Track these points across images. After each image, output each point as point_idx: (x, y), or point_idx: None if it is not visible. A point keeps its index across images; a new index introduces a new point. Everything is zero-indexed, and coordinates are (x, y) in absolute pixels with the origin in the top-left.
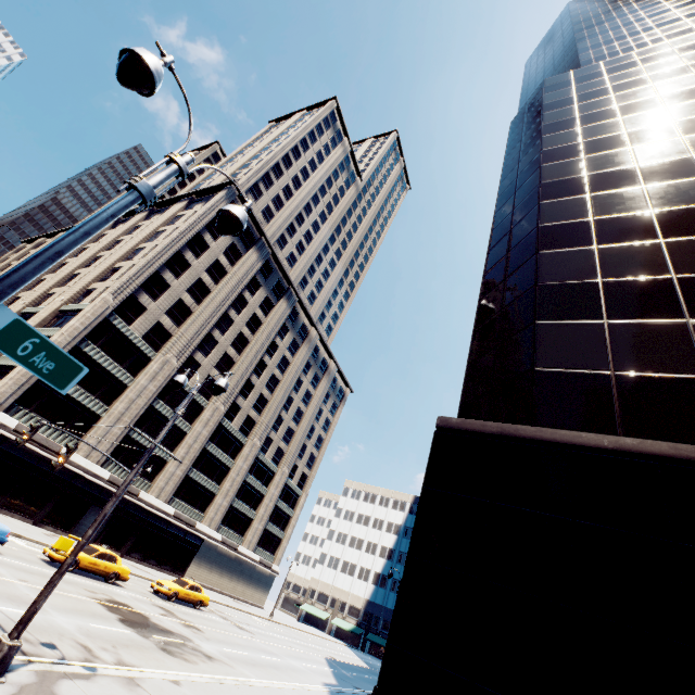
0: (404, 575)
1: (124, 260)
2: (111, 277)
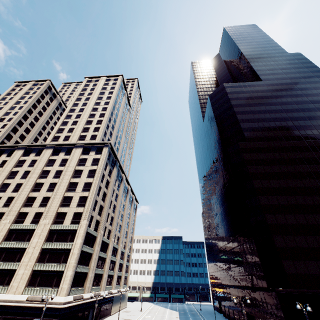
0: None
1: (67, 190)
2: (71, 204)
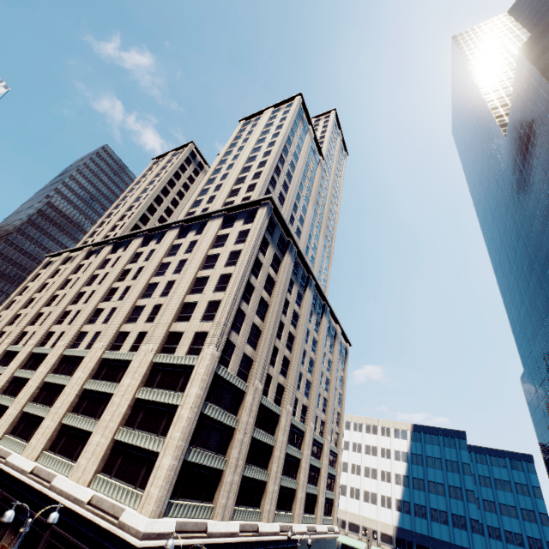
0: None
1: (190, 291)
2: (192, 317)
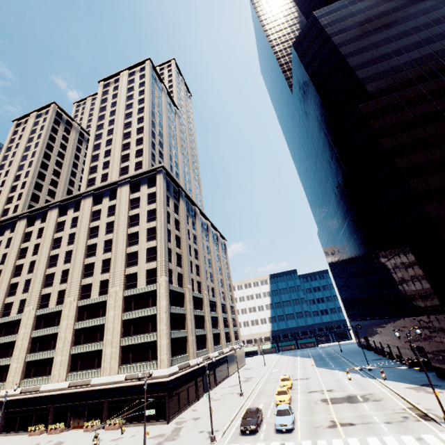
0: None
1: (128, 245)
2: (138, 261)
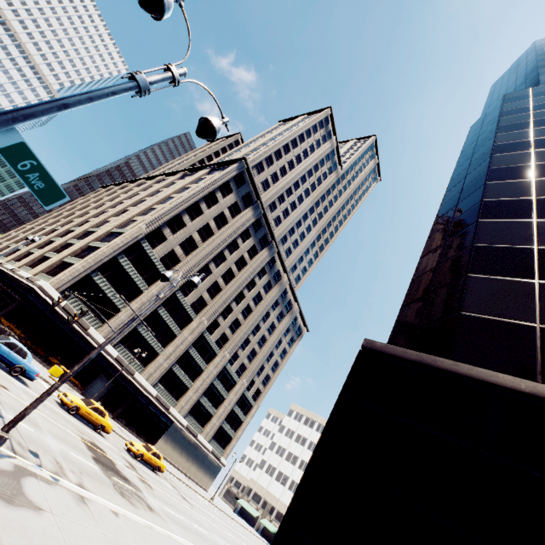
0: (309, 464)
1: (159, 203)
2: (148, 214)
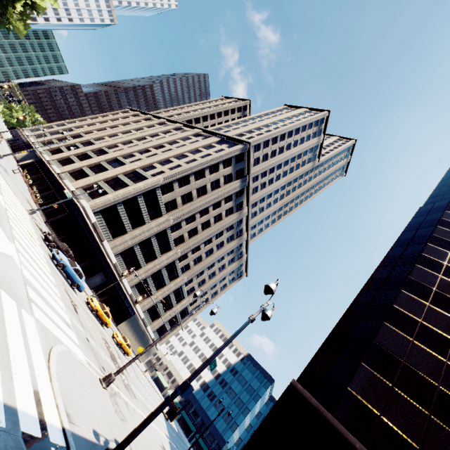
0: (248, 441)
1: (175, 157)
2: (166, 165)
